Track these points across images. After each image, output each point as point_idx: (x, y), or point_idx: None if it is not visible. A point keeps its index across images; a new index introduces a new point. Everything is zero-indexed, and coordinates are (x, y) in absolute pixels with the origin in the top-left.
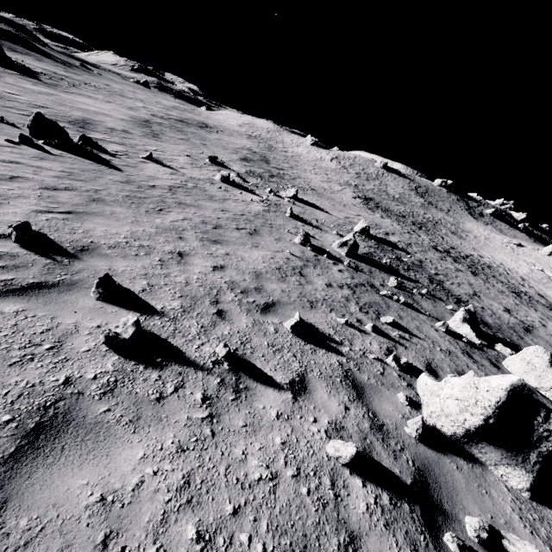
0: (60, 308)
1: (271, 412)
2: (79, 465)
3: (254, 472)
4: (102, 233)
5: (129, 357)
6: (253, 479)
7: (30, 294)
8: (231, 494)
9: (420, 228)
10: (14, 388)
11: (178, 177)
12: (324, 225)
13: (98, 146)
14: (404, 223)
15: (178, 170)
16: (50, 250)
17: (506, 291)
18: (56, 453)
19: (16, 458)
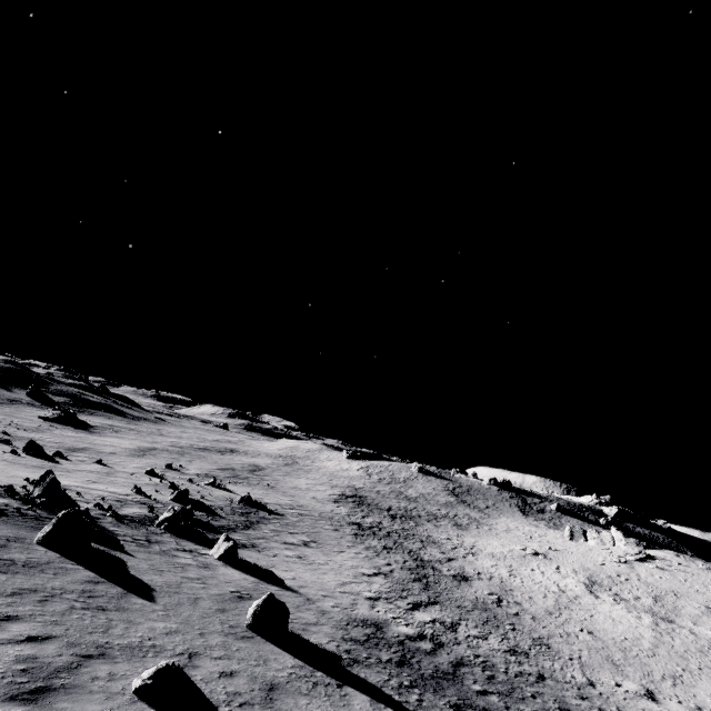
0: None
1: None
2: None
3: None
4: None
5: None
6: None
7: None
8: None
9: (393, 517)
10: None
11: (105, 469)
12: (203, 495)
13: (67, 457)
14: (368, 512)
15: (115, 468)
16: None
17: (374, 544)
18: None
19: None
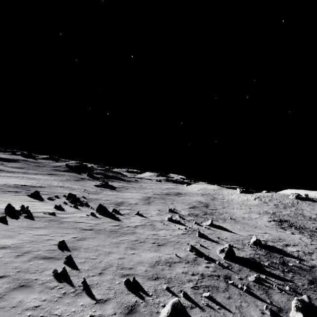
0: (52, 263)
1: (80, 303)
2: (23, 294)
3: (56, 312)
4: (86, 244)
5: (56, 278)
6: (54, 313)
7: (48, 259)
8: (45, 313)
9: None
10: (26, 277)
11: (145, 220)
12: (223, 240)
13: (119, 212)
14: None
15: (148, 217)
16: (65, 248)
17: None
18: (21, 290)
19: (15, 288)
